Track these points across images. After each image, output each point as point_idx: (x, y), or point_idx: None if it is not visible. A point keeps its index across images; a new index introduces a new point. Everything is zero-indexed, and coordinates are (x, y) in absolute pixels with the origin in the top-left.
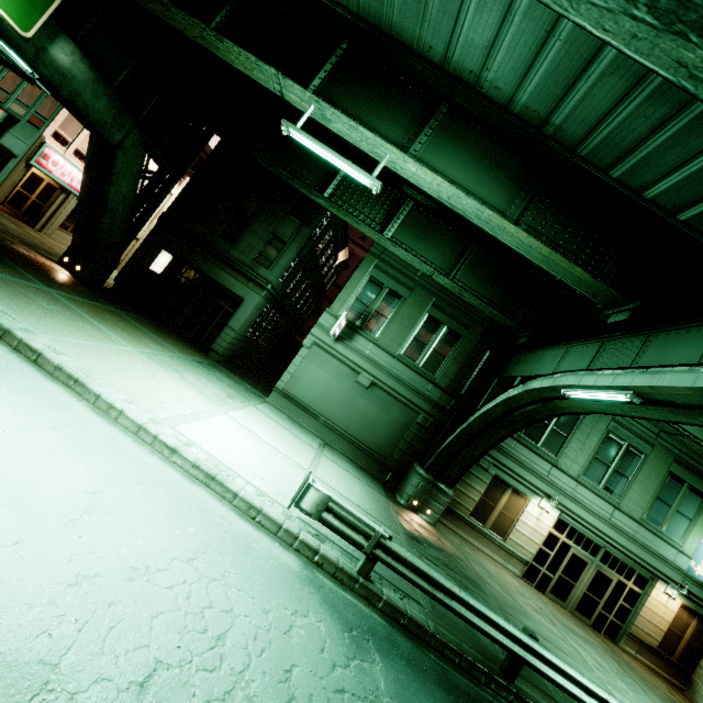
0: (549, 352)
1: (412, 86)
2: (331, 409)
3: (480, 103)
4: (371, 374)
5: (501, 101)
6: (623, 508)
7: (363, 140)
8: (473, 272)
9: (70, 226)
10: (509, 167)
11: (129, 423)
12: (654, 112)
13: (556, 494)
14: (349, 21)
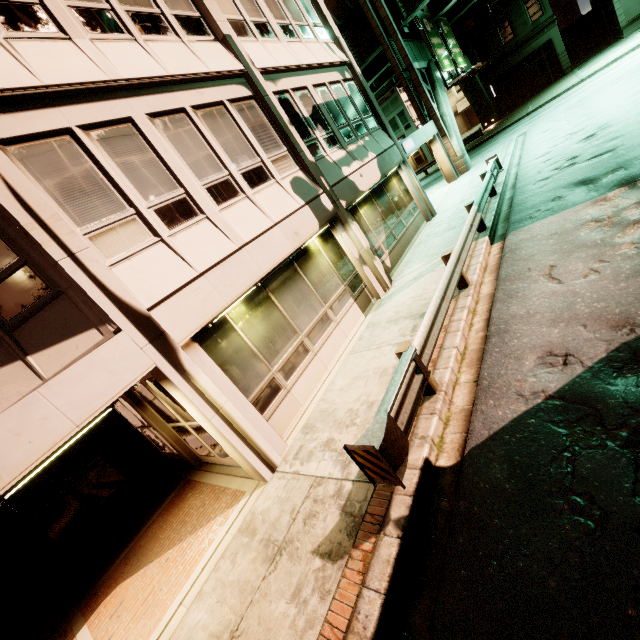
0: None
1: None
2: None
3: None
4: None
5: None
6: None
7: None
8: None
9: None
10: None
11: None
12: None
13: None
14: None
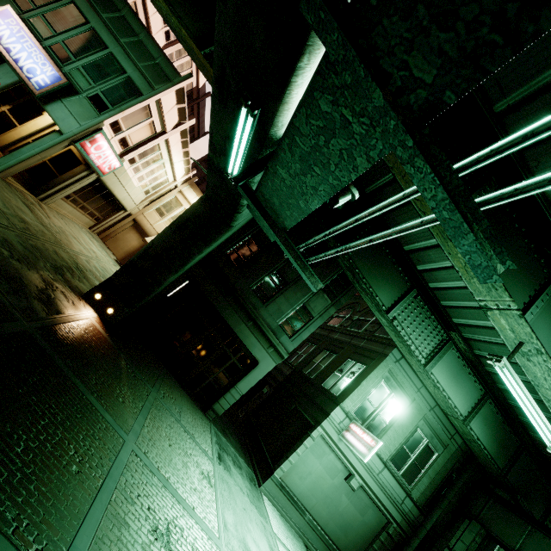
0: (546, 538)
1: None
2: (316, 504)
3: None
4: (362, 477)
5: None
6: None
7: None
8: (482, 422)
9: (73, 196)
10: None
11: None
12: None
13: None
14: None
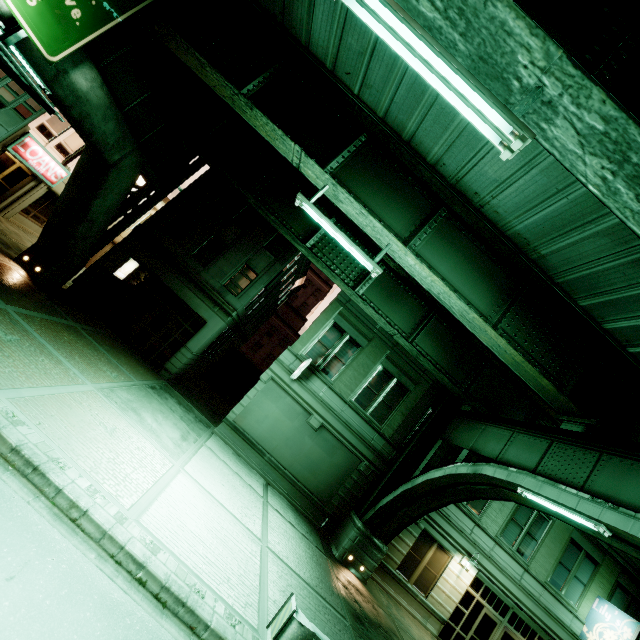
0: (493, 428)
1: (418, 187)
2: (277, 446)
3: (476, 217)
4: (322, 416)
5: (496, 222)
6: (531, 570)
7: (369, 225)
8: (430, 339)
9: (33, 212)
10: (492, 275)
11: (92, 527)
12: (633, 273)
13: (476, 553)
14: (372, 120)
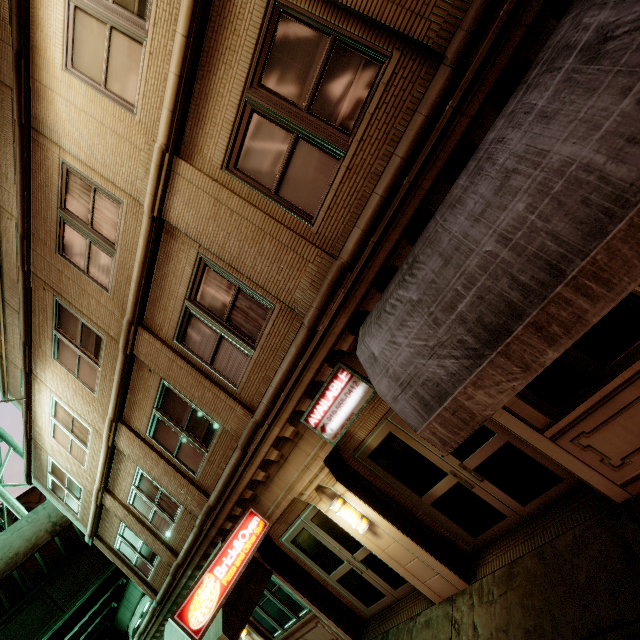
0: (119, 615)
1: None
2: None
3: None
4: None
5: None
6: None
7: None
8: None
9: None
10: None
11: None
12: None
13: None
14: None
